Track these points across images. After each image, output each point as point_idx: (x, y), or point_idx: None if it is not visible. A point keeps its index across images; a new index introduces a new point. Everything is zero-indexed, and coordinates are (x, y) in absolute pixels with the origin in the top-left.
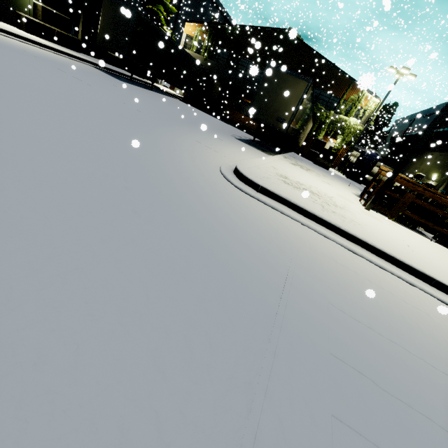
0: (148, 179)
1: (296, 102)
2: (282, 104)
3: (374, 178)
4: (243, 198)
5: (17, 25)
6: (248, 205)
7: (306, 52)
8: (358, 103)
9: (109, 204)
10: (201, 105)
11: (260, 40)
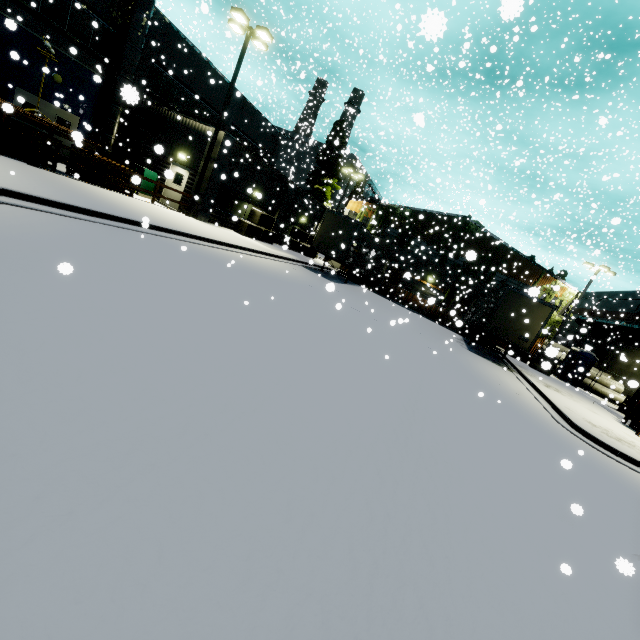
0: (598, 468)
1: (540, 324)
2: (524, 324)
3: (636, 405)
4: (624, 468)
5: (235, 229)
6: (637, 477)
7: (489, 239)
8: (552, 292)
9: (639, 504)
10: (371, 285)
11: (436, 224)
